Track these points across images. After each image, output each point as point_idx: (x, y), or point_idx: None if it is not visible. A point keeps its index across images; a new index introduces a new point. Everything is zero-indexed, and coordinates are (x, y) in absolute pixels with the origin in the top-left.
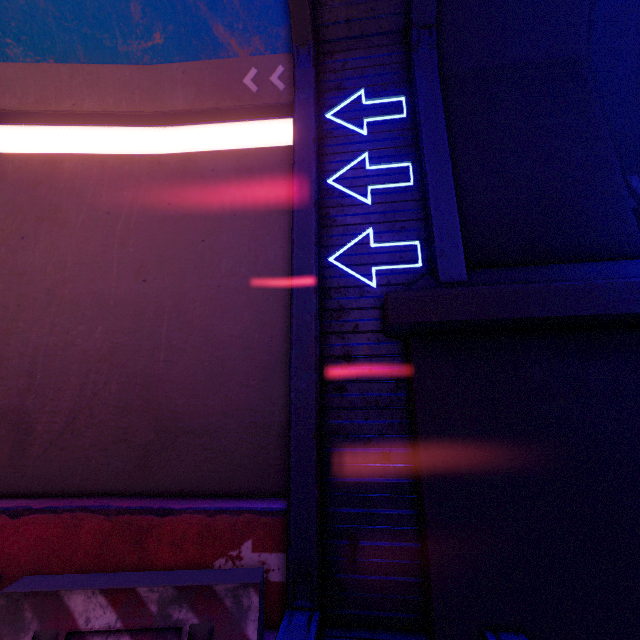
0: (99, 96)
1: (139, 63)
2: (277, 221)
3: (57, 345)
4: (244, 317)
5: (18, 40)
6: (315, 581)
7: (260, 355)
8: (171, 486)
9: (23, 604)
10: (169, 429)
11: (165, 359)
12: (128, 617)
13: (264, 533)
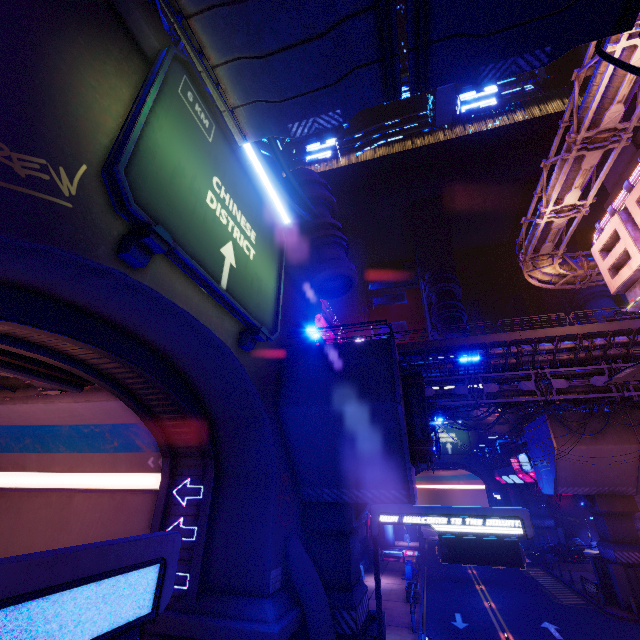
0: (92, 466)
1: (109, 452)
2: None
3: None
4: None
5: (64, 445)
6: None
7: None
8: None
9: None
10: None
11: None
12: None
13: None
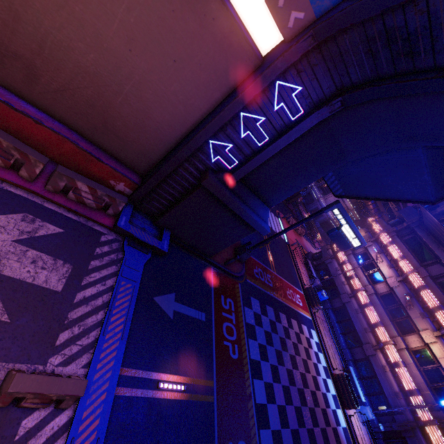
0: None
1: None
2: (213, 90)
3: (62, 43)
4: (166, 117)
5: None
6: (137, 202)
7: (161, 135)
8: (101, 146)
9: (63, 176)
10: (109, 129)
11: (121, 102)
12: (92, 192)
13: (129, 184)
